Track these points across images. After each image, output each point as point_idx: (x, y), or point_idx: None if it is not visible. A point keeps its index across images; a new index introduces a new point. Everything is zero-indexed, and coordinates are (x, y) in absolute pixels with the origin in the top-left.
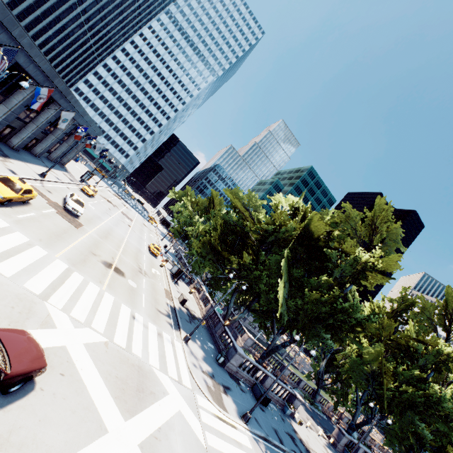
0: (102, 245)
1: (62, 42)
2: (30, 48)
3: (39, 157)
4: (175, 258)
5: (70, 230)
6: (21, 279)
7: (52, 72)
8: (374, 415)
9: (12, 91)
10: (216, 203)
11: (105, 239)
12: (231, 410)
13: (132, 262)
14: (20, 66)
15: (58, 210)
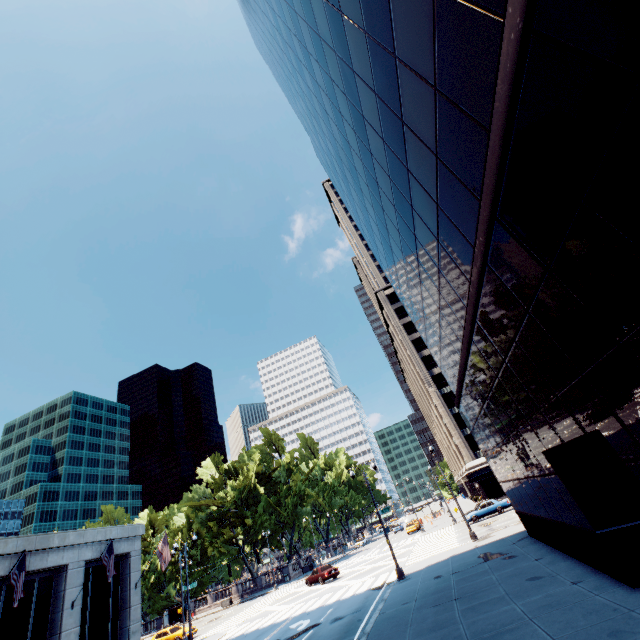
0: None
1: None
2: None
3: None
4: None
5: None
6: (269, 603)
7: None
8: None
9: None
10: None
11: None
12: None
13: None
14: None
15: None
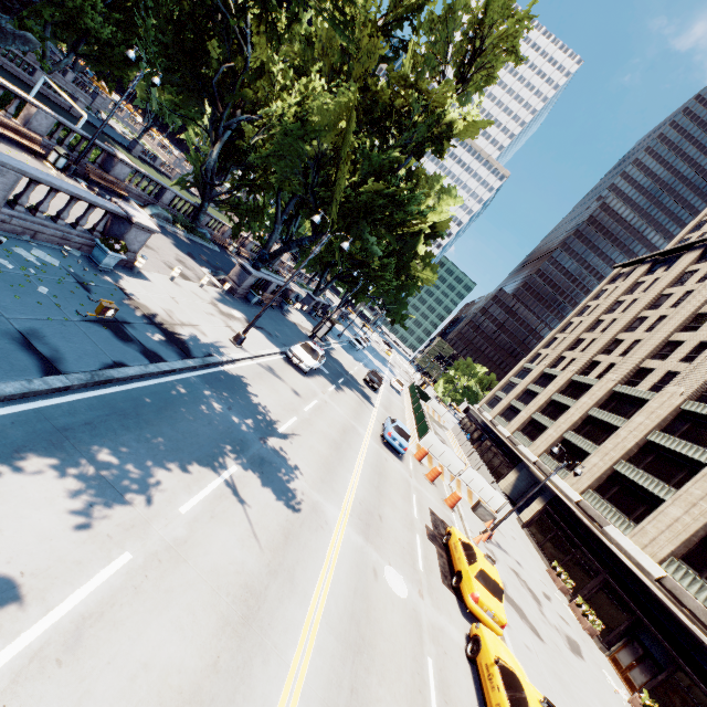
0: None
1: None
2: None
3: None
4: None
5: None
6: None
7: None
8: (292, 235)
9: None
10: None
11: None
12: None
13: None
14: None
15: None
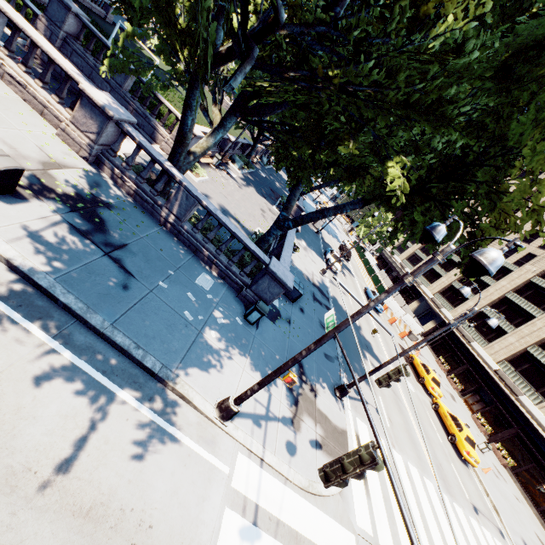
0: None
1: None
2: None
3: None
4: None
5: None
6: None
7: None
8: None
9: None
10: None
11: None
12: (336, 412)
13: None
14: None
15: None
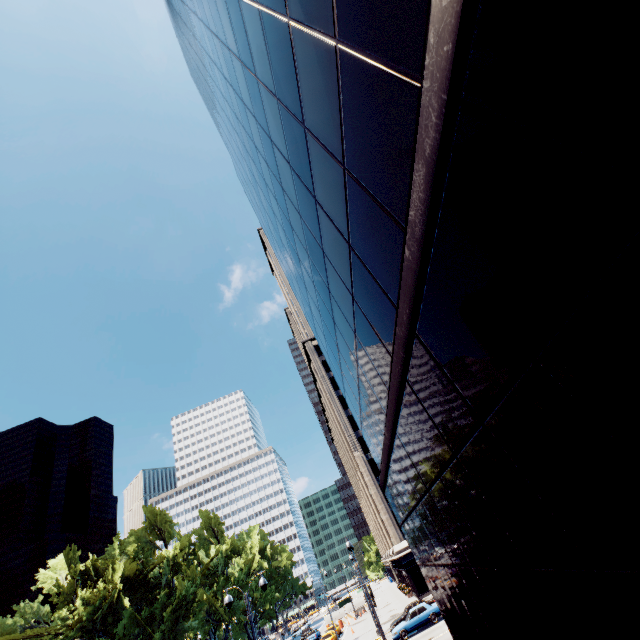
0: None
1: None
2: None
3: None
4: None
5: None
6: None
7: None
8: None
9: None
10: None
11: None
12: None
13: None
14: None
15: None
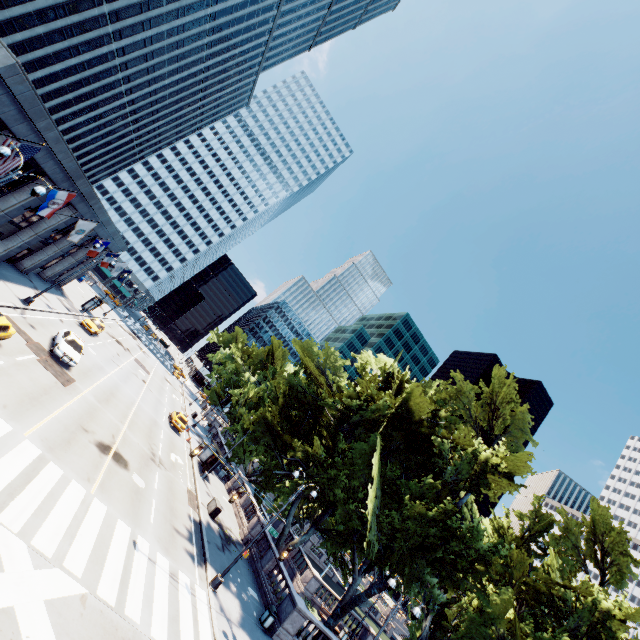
0: (100, 414)
1: (94, 132)
2: (55, 143)
3: (27, 273)
4: (208, 435)
5: (54, 389)
6: None
7: (77, 171)
8: None
9: (13, 188)
10: (278, 356)
11: (106, 404)
12: None
13: (141, 442)
14: (35, 161)
15: (41, 356)
